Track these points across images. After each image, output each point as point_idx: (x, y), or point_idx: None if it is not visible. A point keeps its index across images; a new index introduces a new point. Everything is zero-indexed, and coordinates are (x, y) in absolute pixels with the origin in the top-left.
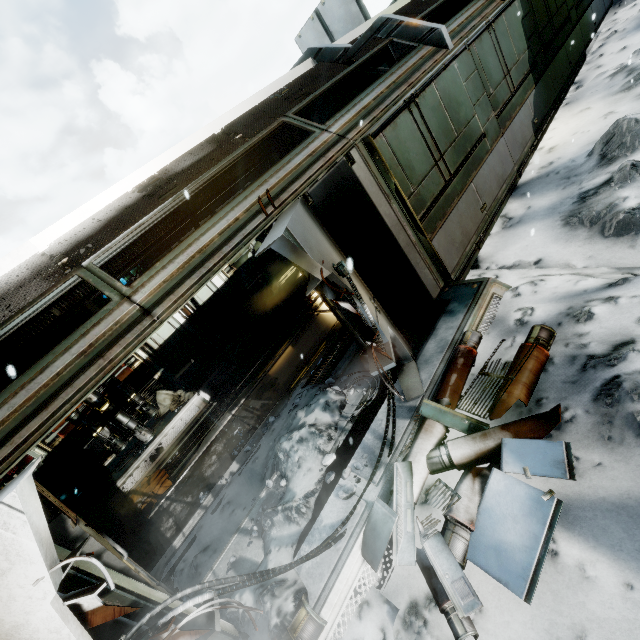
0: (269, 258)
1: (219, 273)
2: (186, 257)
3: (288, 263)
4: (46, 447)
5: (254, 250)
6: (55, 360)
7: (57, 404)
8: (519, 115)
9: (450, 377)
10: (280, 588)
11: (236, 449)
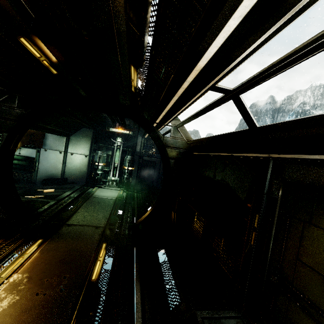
0: None
1: None
2: None
3: None
4: None
5: None
6: None
7: None
8: None
9: None
10: None
11: None
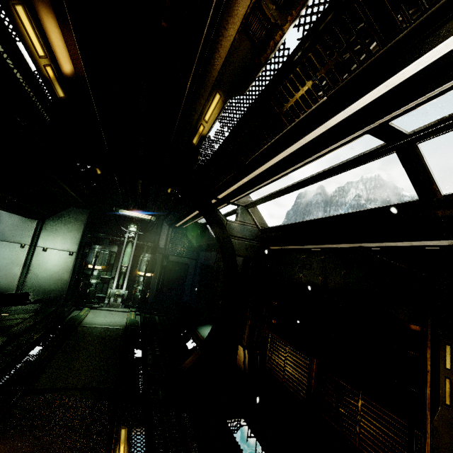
0: None
1: None
2: None
3: None
4: None
5: None
6: None
7: None
8: None
9: None
10: None
11: None
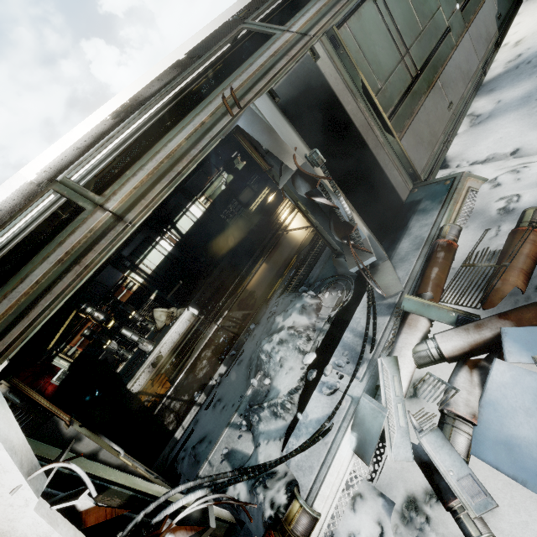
0: (240, 189)
1: (197, 205)
2: (155, 163)
3: (257, 192)
4: (68, 359)
5: (226, 183)
6: (34, 269)
7: (37, 311)
8: (483, 9)
9: (431, 271)
10: (271, 480)
11: (223, 354)
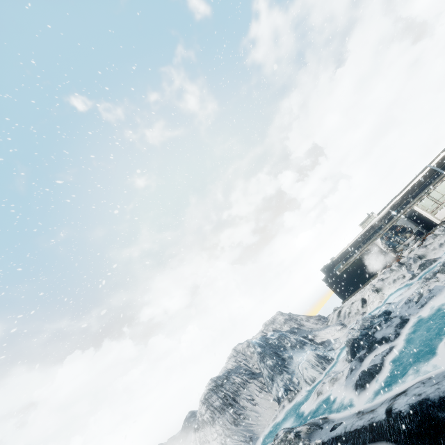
0: None
1: None
2: (391, 222)
3: None
4: (384, 241)
5: None
6: (380, 231)
7: (381, 234)
8: None
9: (424, 236)
10: (401, 252)
11: None
